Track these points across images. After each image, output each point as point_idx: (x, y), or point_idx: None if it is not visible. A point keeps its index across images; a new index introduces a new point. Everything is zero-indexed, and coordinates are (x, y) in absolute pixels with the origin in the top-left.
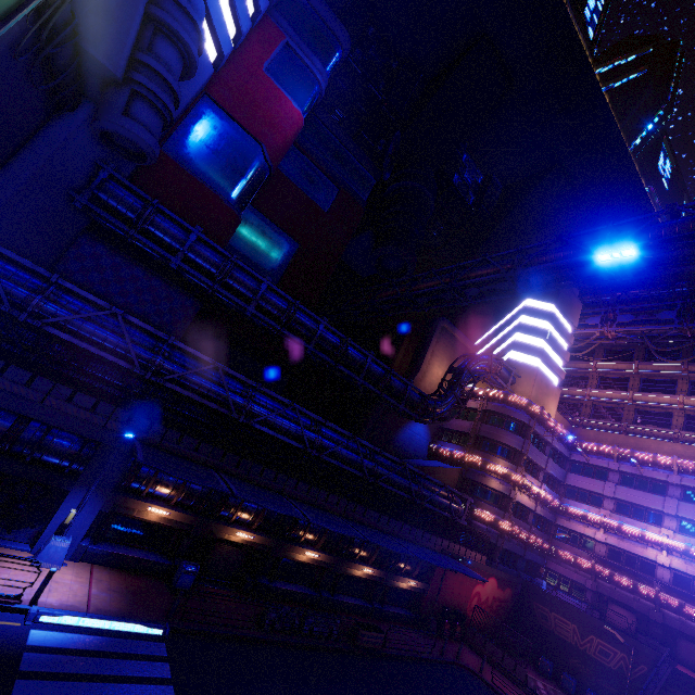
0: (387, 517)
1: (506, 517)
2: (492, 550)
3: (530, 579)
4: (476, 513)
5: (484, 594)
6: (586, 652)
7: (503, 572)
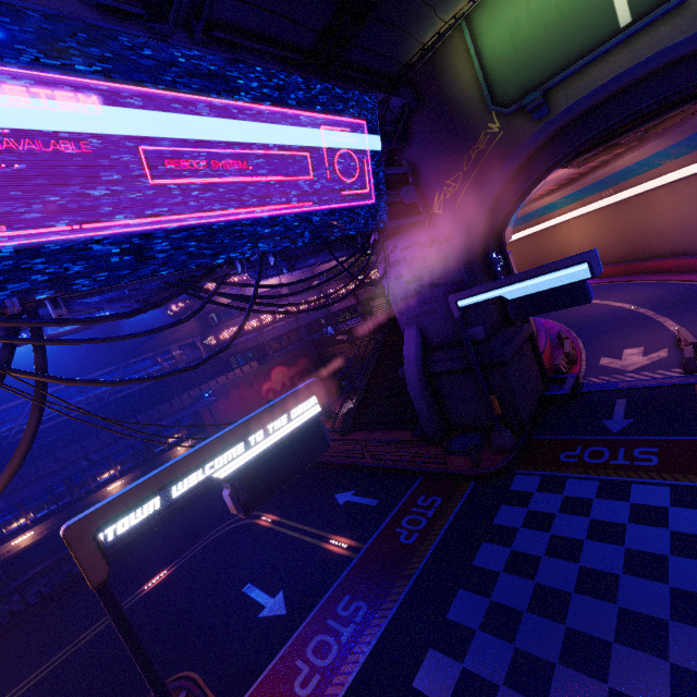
0: (92, 438)
1: (250, 317)
2: (262, 349)
3: (321, 334)
4: (223, 338)
5: (278, 384)
6: (360, 354)
7: (283, 356)
